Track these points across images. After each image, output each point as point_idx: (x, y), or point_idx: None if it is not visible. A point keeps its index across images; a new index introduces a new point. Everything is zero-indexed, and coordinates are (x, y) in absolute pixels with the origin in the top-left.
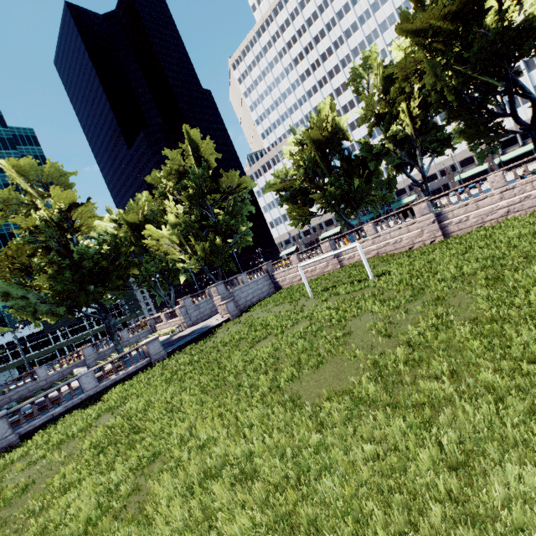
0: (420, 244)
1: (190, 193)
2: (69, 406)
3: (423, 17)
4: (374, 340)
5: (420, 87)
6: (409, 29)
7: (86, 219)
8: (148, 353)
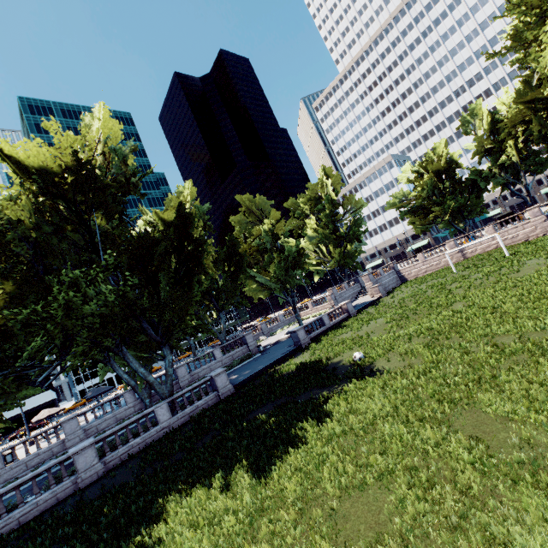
0: (534, 237)
1: (326, 213)
2: (322, 331)
3: (533, 95)
4: (544, 260)
5: (522, 129)
6: (522, 102)
7: (278, 231)
8: (347, 310)
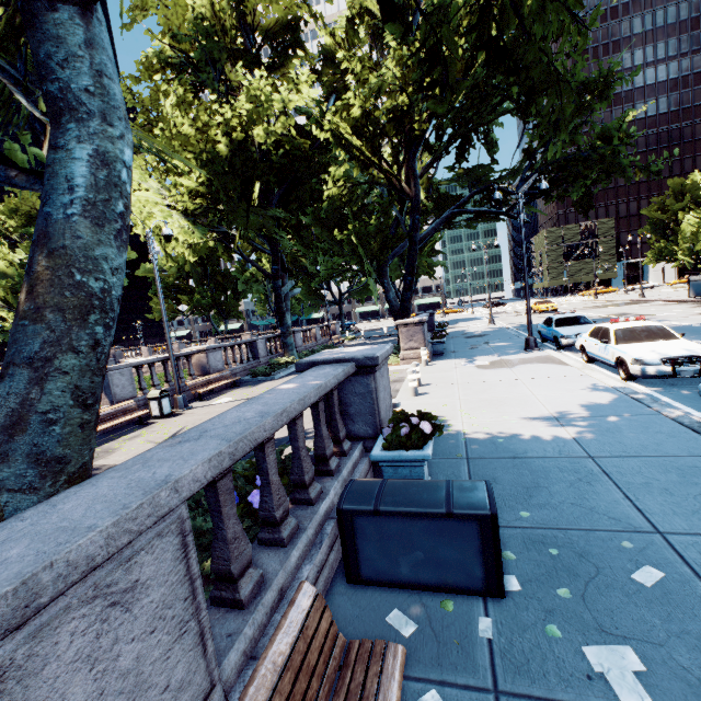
0: None
1: None
2: None
3: None
4: None
5: None
6: None
7: None
8: None
